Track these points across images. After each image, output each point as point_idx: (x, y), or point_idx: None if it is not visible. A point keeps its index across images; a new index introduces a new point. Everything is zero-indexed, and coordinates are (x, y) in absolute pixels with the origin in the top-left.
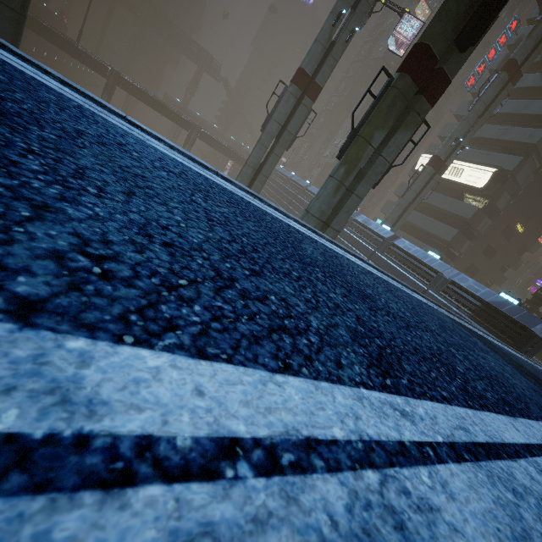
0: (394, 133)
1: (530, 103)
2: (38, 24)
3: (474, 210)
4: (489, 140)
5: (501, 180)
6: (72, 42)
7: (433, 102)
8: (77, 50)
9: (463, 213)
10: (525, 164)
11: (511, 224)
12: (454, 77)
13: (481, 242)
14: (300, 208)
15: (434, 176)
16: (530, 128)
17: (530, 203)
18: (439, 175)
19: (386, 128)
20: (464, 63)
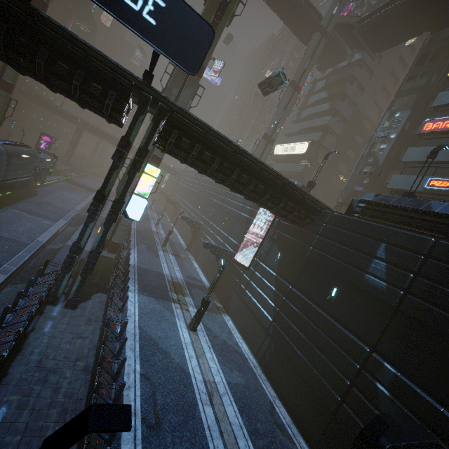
0: (184, 90)
1: (322, 106)
2: (37, 98)
3: (303, 166)
4: (308, 129)
5: (317, 148)
6: (57, 106)
7: (199, 76)
8: (60, 110)
9: (298, 170)
10: (326, 136)
11: (335, 177)
12: (205, 65)
13: (318, 189)
14: (200, 184)
15: (267, 145)
16: (323, 117)
17: (343, 162)
18: (271, 145)
19: (178, 87)
20: (208, 59)
